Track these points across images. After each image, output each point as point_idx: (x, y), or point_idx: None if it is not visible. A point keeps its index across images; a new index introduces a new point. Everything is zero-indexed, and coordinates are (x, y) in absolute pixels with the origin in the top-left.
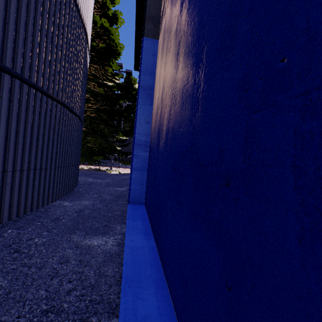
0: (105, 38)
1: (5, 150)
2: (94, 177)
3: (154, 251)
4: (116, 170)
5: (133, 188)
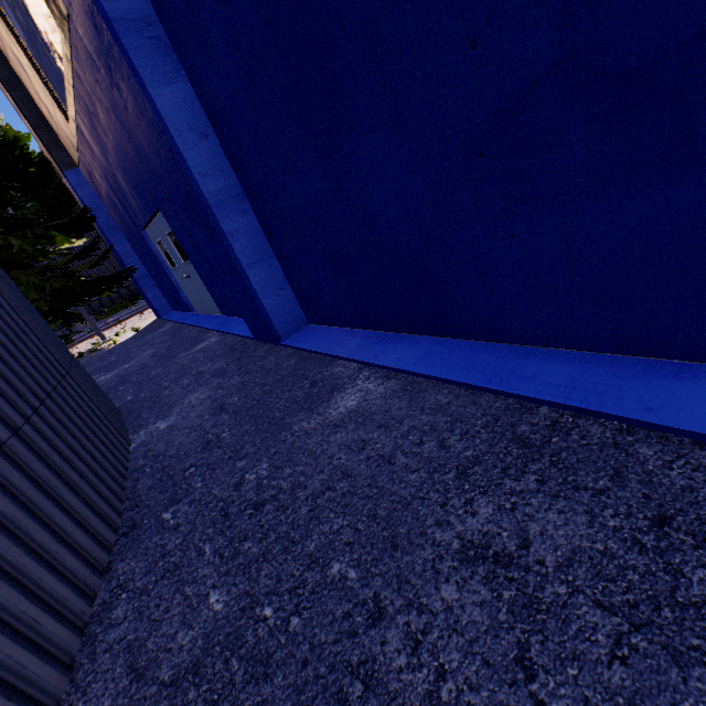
0: None
1: None
2: (99, 371)
3: (452, 342)
4: (120, 331)
5: (270, 307)
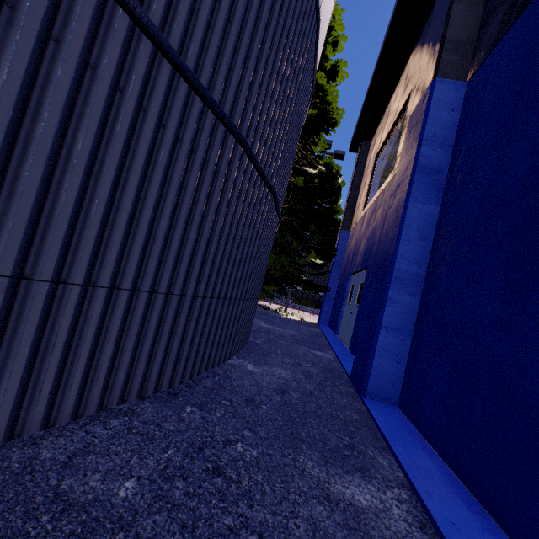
0: (316, 102)
1: (203, 259)
2: (266, 320)
3: None
4: (294, 313)
5: (376, 365)
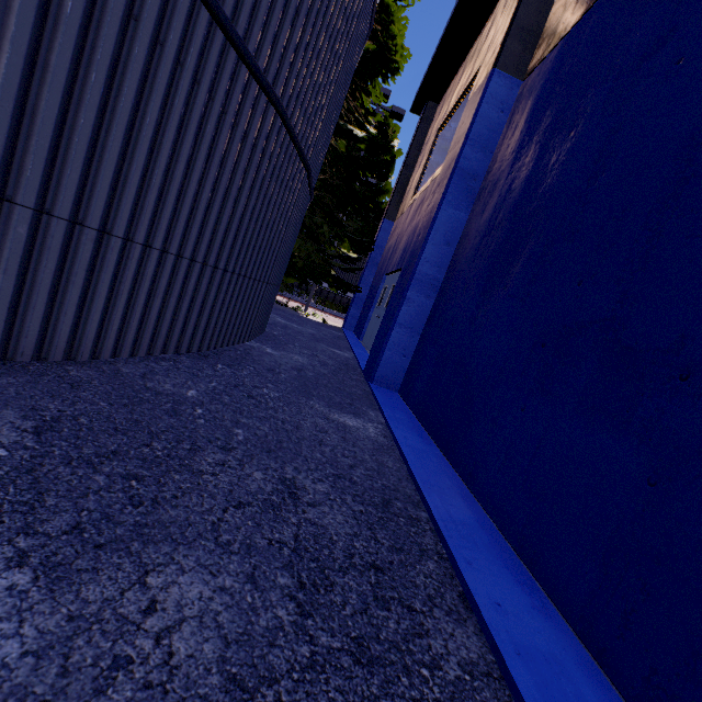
0: (377, 29)
1: (235, 235)
2: (283, 316)
3: (445, 462)
4: (317, 314)
5: (386, 357)
